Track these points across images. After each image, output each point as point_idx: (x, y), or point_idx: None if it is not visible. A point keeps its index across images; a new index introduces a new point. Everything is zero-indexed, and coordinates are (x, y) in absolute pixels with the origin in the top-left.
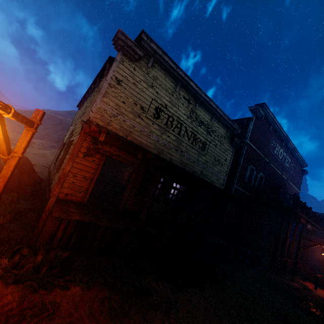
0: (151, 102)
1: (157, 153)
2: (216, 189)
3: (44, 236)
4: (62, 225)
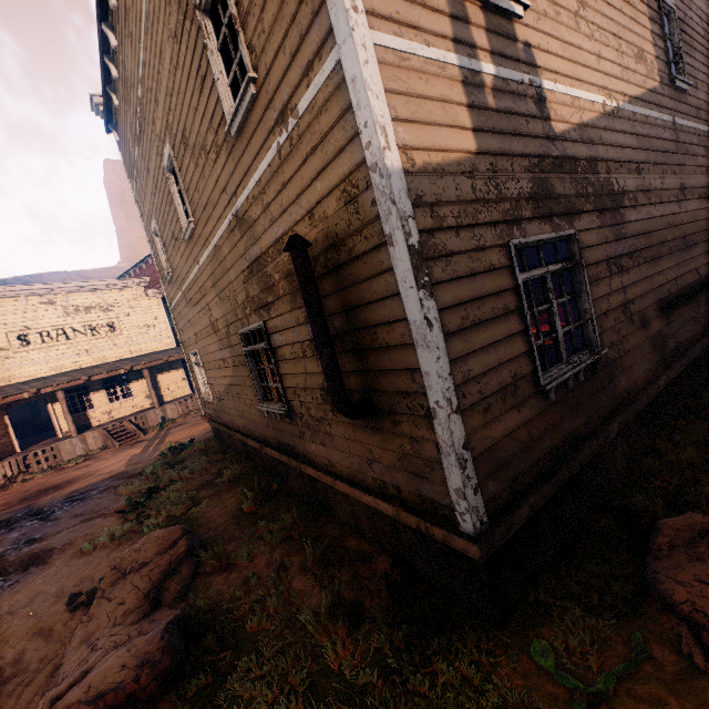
0: (7, 337)
1: (57, 372)
2: (129, 367)
3: (0, 478)
4: (6, 467)
